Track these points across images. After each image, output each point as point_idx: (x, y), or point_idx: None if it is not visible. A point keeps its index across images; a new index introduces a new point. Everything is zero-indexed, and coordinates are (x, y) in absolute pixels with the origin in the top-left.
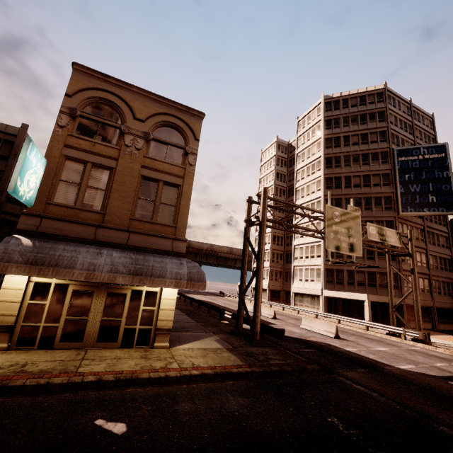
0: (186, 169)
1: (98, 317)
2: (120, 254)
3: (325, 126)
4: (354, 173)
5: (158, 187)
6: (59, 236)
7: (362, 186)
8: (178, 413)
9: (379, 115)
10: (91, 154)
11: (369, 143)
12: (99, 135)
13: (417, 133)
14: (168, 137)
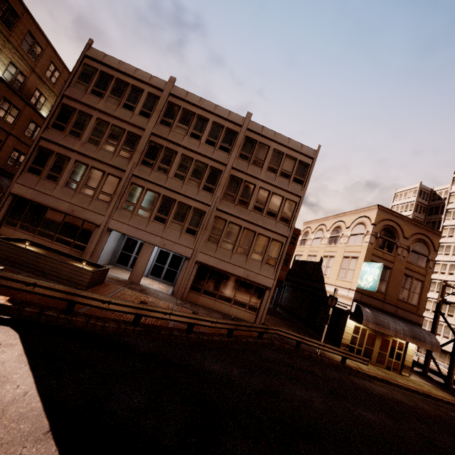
0: (427, 270)
1: (377, 350)
2: (402, 323)
3: None
4: None
5: (411, 281)
6: (368, 304)
7: None
8: None
9: None
10: (382, 259)
11: None
12: (386, 248)
13: None
14: (419, 249)
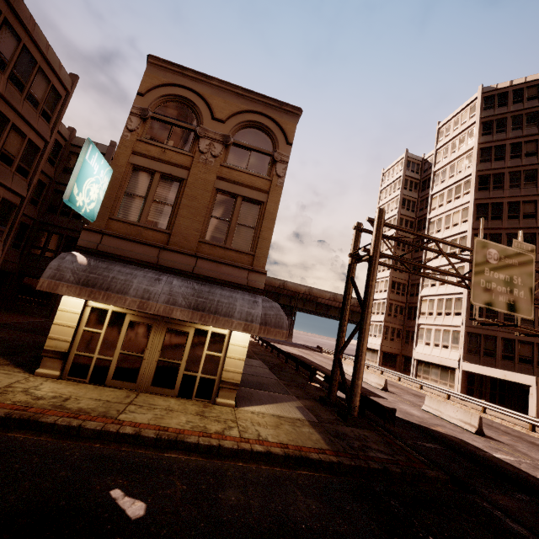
0: (272, 182)
1: (155, 356)
2: (182, 283)
3: (482, 131)
4: (525, 197)
5: (236, 203)
6: (119, 257)
7: (537, 216)
8: (220, 504)
9: None
10: (160, 162)
11: None
12: (171, 140)
13: None
14: (252, 141)
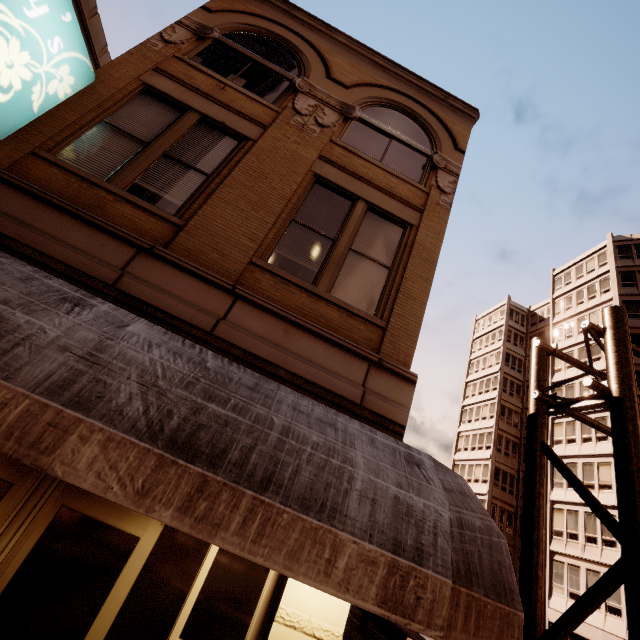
0: (429, 196)
1: None
2: (162, 335)
3: (621, 281)
4: None
5: (353, 211)
6: (2, 239)
7: None
8: None
9: None
10: (208, 100)
11: None
12: (241, 77)
13: None
14: (394, 126)
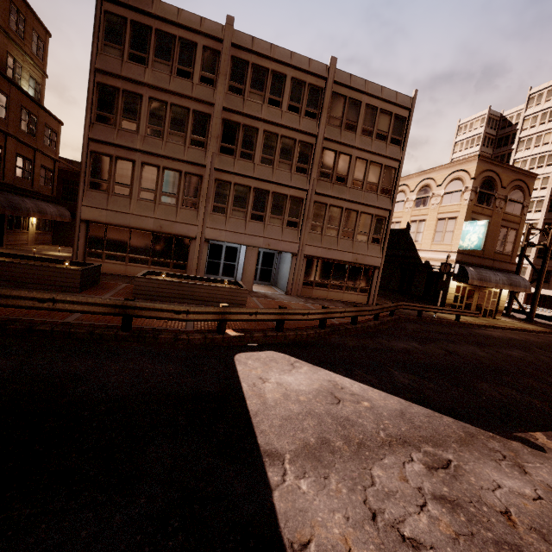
0: (521, 218)
1: (475, 302)
2: (500, 274)
3: None
4: None
5: (507, 232)
6: (468, 263)
7: None
8: None
9: None
10: (481, 215)
11: None
12: (485, 202)
13: None
14: (515, 197)
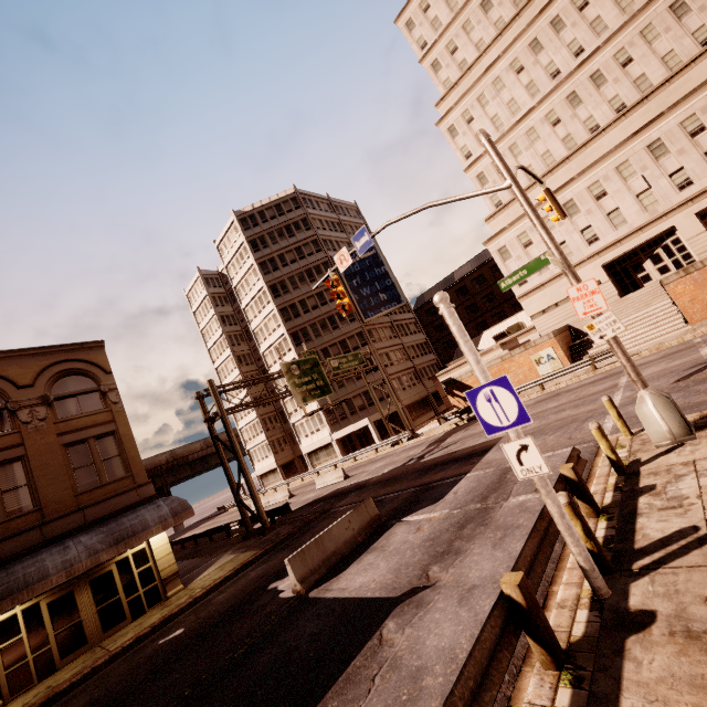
0: (113, 410)
1: (92, 610)
2: (89, 535)
3: (253, 248)
4: (306, 294)
5: (90, 446)
6: None
7: (320, 306)
8: (216, 602)
9: (303, 223)
10: None
11: (307, 256)
12: None
13: (349, 228)
14: (72, 388)
